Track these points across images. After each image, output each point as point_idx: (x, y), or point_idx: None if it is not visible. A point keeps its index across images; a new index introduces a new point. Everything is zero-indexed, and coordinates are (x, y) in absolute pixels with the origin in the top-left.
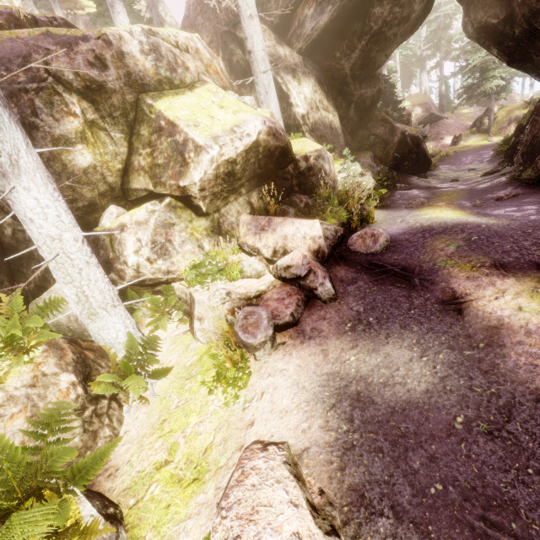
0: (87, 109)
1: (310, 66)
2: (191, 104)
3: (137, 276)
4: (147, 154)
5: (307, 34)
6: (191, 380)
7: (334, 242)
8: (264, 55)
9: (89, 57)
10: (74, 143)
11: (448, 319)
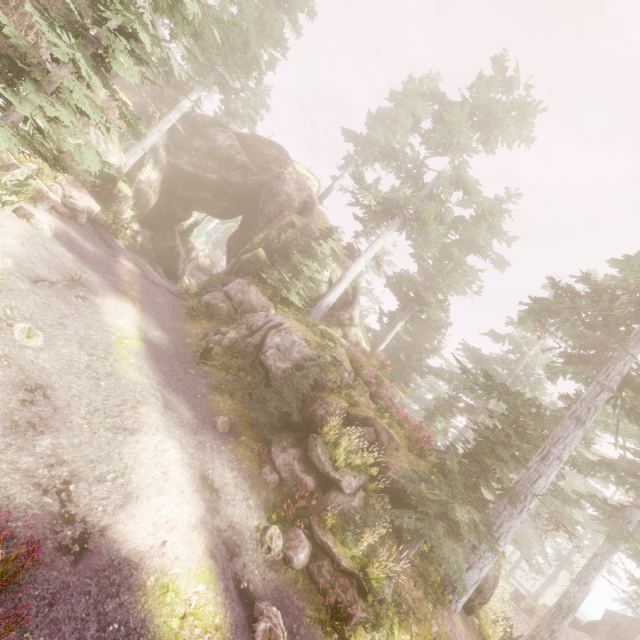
0: None
1: (167, 171)
2: None
3: None
4: None
5: (178, 162)
6: None
7: (98, 220)
8: (150, 145)
9: None
10: None
11: (110, 255)
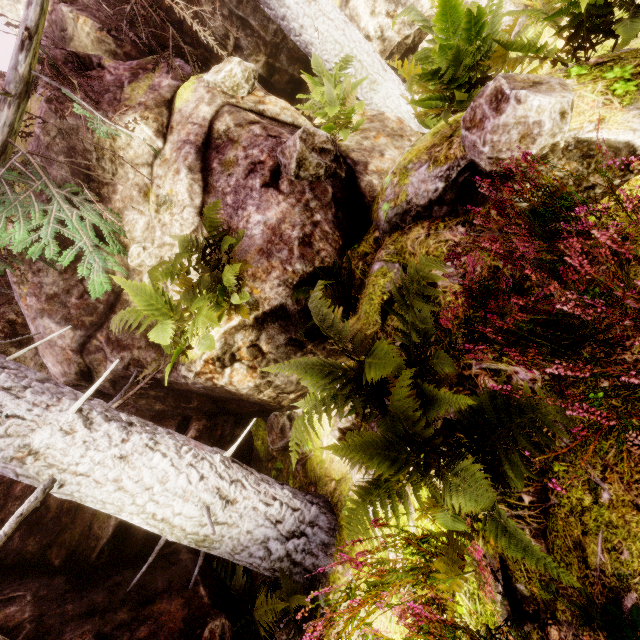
0: None
1: None
2: None
3: (382, 50)
4: None
5: None
6: None
7: None
8: None
9: None
10: None
11: None
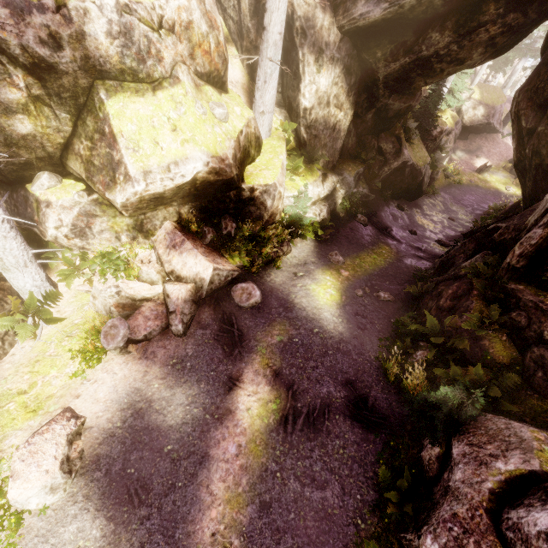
0: (32, 84)
1: (346, 50)
2: (143, 116)
3: (55, 241)
4: (87, 147)
5: (355, 16)
6: (68, 339)
7: (219, 286)
8: (279, 39)
9: (42, 34)
10: (15, 111)
11: (222, 390)
